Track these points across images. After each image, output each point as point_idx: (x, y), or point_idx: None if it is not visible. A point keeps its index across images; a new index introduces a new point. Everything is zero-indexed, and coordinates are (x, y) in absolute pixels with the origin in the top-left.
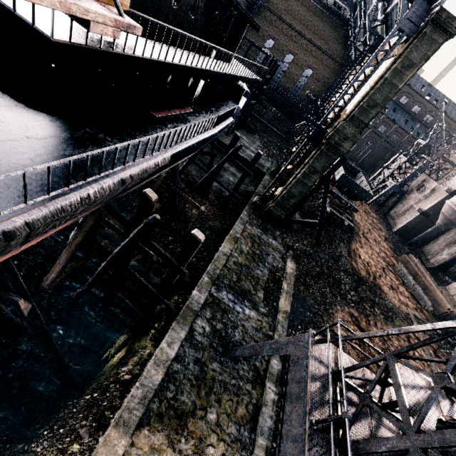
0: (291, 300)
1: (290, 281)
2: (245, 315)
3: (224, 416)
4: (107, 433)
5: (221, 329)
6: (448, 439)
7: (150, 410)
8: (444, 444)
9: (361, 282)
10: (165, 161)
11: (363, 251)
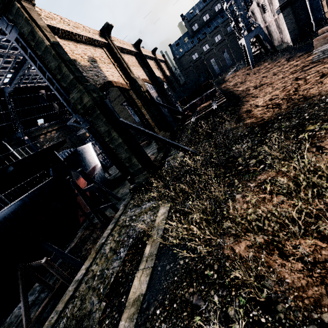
0: (151, 265)
1: (157, 235)
2: None
3: None
4: None
5: None
6: None
7: None
8: None
9: (268, 125)
10: None
11: (259, 99)
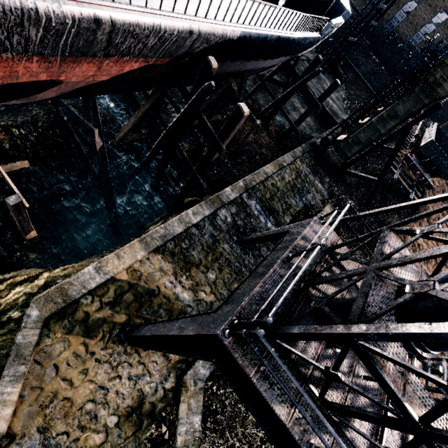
0: None
1: None
2: (266, 227)
3: (221, 281)
4: (133, 242)
5: (240, 225)
6: (407, 259)
7: (167, 246)
8: (401, 262)
9: None
10: (234, 34)
11: None
